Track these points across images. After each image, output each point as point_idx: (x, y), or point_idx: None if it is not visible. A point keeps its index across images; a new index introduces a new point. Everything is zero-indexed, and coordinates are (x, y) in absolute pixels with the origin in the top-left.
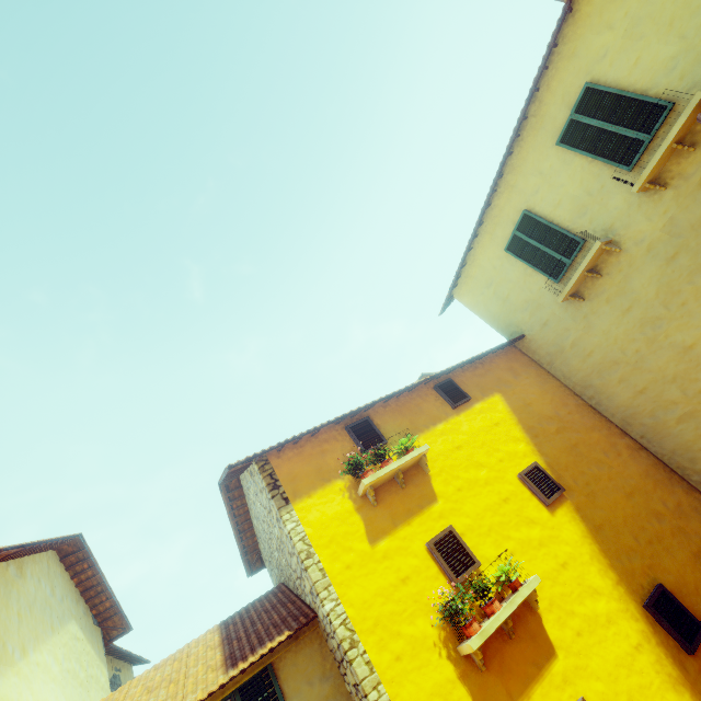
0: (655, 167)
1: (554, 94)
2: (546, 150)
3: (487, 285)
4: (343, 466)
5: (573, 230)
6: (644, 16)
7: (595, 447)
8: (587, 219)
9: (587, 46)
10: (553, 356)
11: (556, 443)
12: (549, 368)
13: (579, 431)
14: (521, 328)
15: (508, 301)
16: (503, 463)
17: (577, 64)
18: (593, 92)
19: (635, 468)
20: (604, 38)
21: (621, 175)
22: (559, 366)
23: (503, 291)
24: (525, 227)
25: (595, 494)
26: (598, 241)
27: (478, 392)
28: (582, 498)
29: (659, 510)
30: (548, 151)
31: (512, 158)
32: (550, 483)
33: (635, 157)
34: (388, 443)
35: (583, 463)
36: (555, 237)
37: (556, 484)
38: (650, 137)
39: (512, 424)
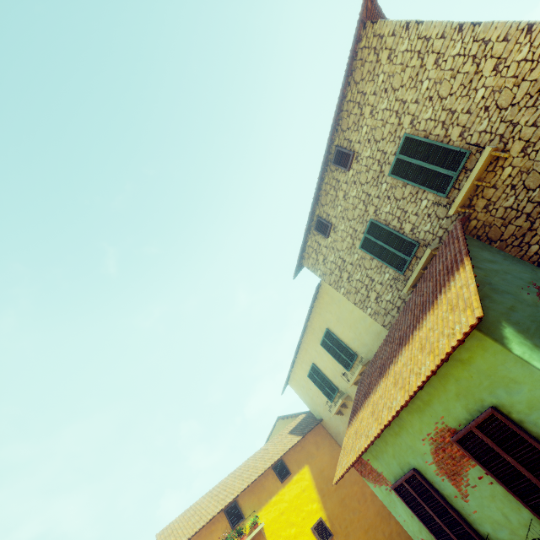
0: (354, 381)
1: (316, 323)
2: (317, 343)
3: (303, 387)
4: (222, 539)
5: (333, 382)
6: (342, 318)
7: (354, 497)
8: (338, 381)
9: (325, 314)
10: (336, 434)
11: (334, 498)
12: (336, 439)
13: (347, 486)
14: (321, 414)
15: (313, 399)
16: (304, 520)
17: (322, 318)
18: (329, 333)
19: (373, 509)
20: (330, 315)
21: (346, 370)
22: (339, 440)
23: (310, 393)
24: (314, 371)
25: (349, 534)
26: (341, 399)
27: (296, 466)
28: (342, 538)
29: (380, 539)
30: (318, 344)
31: (304, 337)
32: (327, 531)
33: (349, 368)
34: (245, 517)
35: (346, 512)
36: (327, 382)
37: (330, 532)
38: (352, 363)
39: (312, 488)
